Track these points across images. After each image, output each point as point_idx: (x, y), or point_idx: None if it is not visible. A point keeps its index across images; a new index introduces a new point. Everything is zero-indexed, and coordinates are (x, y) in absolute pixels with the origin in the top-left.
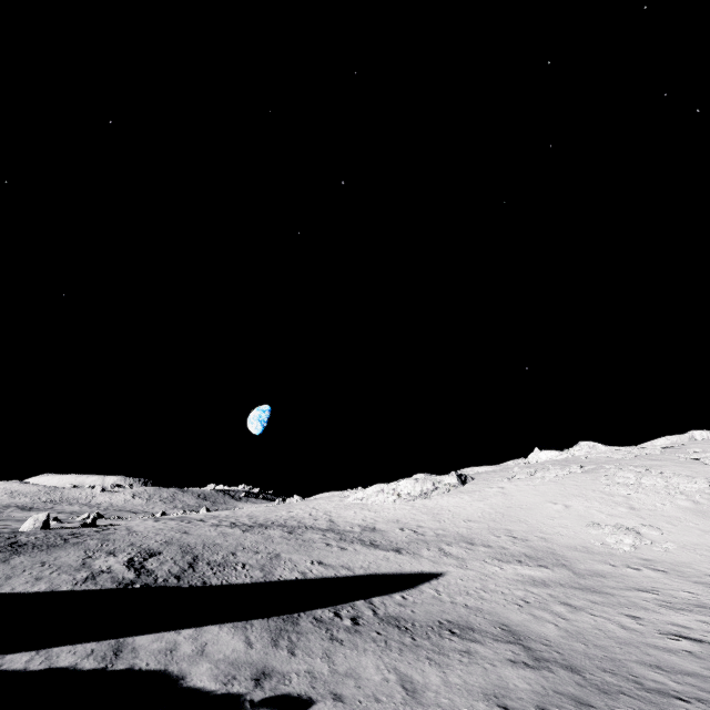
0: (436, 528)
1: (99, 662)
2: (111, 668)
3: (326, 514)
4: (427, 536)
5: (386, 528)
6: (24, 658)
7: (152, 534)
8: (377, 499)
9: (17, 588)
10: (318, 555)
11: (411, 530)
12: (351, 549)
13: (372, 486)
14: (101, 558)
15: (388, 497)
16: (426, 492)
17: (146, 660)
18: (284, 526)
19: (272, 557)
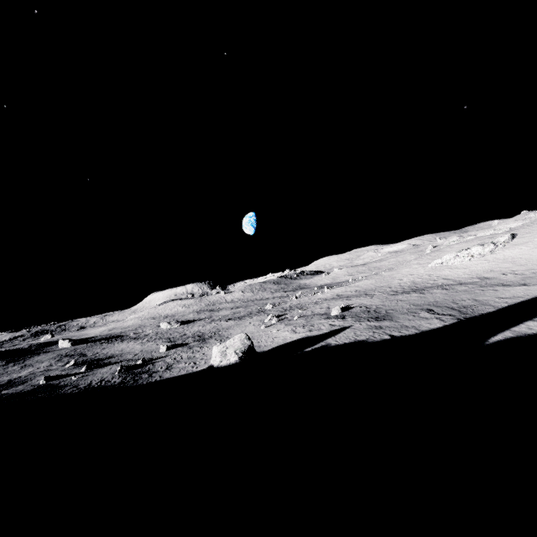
0: (526, 270)
1: (521, 334)
2: (529, 334)
3: (431, 276)
4: (528, 275)
5: (493, 276)
6: (499, 337)
7: (393, 304)
8: (456, 261)
9: (434, 326)
10: (491, 295)
11: (511, 274)
12: (500, 290)
13: (447, 255)
14: (418, 315)
15: (464, 259)
16: (490, 250)
17: (532, 332)
18: (430, 287)
19: (475, 300)
